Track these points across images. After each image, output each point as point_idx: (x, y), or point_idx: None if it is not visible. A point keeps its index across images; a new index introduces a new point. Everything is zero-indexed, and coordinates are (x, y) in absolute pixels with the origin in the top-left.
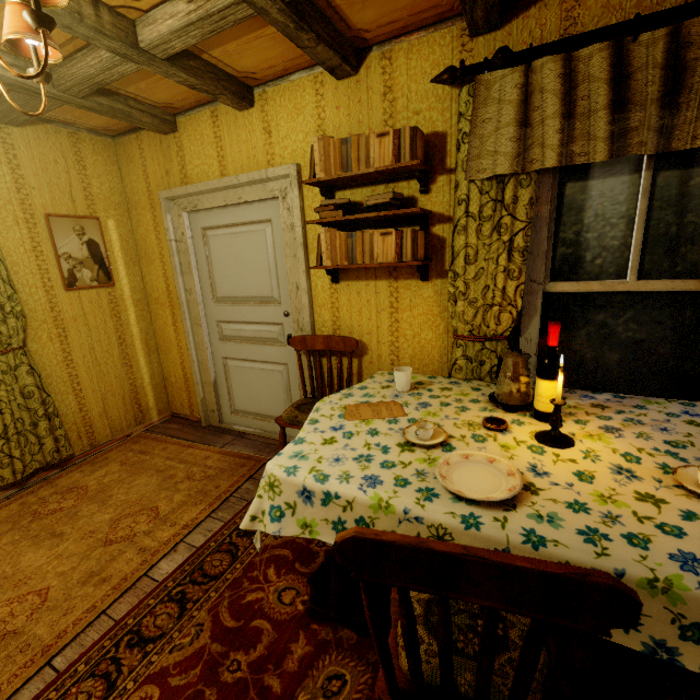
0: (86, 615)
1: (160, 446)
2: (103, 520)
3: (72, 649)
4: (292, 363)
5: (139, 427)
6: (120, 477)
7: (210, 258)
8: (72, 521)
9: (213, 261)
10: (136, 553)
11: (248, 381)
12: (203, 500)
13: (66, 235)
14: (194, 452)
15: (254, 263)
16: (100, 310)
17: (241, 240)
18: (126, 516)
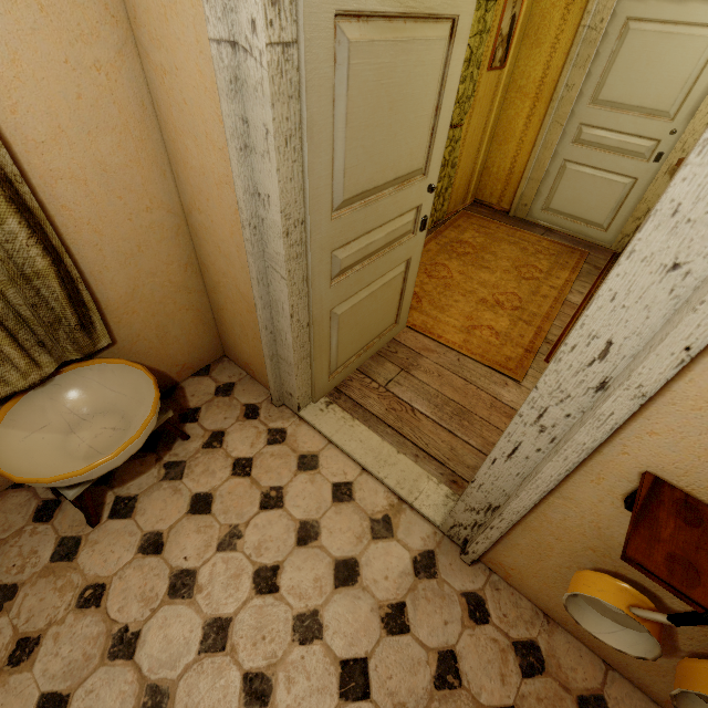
0: (552, 309)
1: (492, 225)
2: (506, 265)
3: (558, 321)
4: (644, 179)
5: (461, 206)
6: (487, 241)
7: (615, 55)
8: (486, 261)
9: (618, 60)
10: (550, 288)
11: (581, 186)
12: (565, 268)
13: (508, 8)
14: (524, 235)
15: (670, 71)
16: (489, 93)
17: (671, 42)
18: (520, 267)
